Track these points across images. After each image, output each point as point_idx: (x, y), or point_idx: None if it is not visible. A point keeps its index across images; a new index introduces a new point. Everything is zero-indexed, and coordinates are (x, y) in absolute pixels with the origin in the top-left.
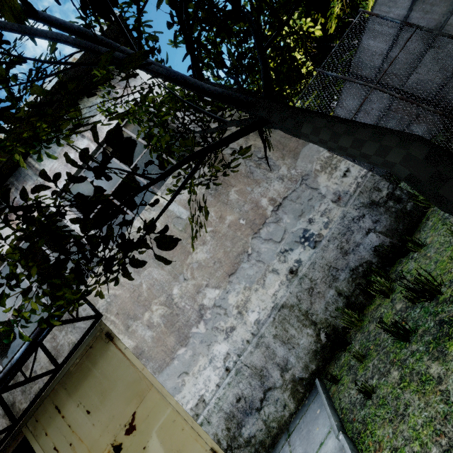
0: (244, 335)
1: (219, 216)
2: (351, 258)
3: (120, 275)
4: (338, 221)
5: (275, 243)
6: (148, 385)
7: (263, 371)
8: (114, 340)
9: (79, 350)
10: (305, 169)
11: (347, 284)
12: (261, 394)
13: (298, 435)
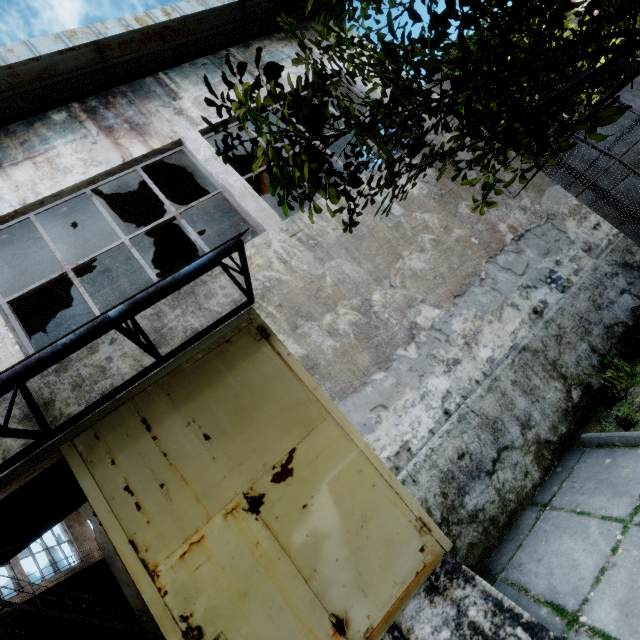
0: (472, 372)
1: (445, 226)
2: (605, 314)
3: (292, 257)
4: (589, 271)
5: (516, 275)
6: (322, 413)
7: (497, 423)
8: (270, 338)
9: (205, 340)
10: (551, 208)
11: (601, 341)
12: (494, 453)
13: (574, 494)
